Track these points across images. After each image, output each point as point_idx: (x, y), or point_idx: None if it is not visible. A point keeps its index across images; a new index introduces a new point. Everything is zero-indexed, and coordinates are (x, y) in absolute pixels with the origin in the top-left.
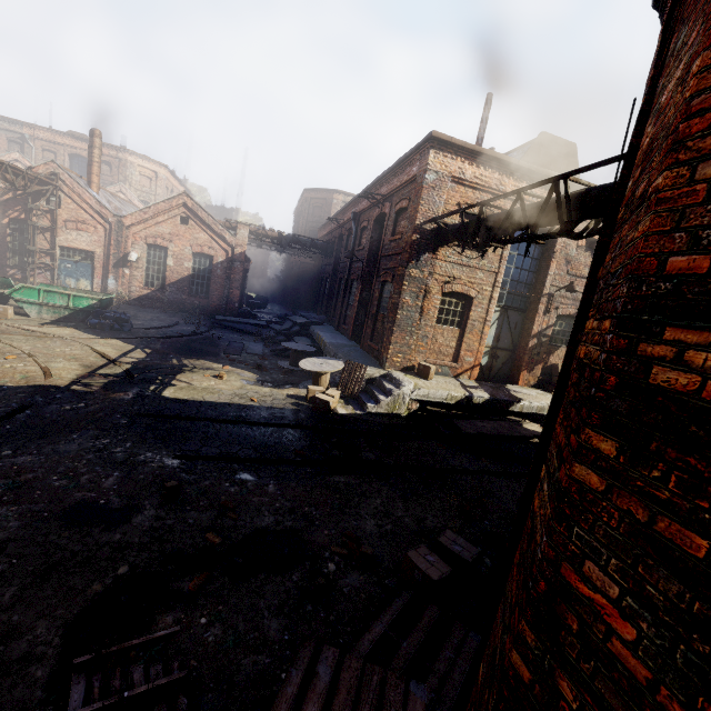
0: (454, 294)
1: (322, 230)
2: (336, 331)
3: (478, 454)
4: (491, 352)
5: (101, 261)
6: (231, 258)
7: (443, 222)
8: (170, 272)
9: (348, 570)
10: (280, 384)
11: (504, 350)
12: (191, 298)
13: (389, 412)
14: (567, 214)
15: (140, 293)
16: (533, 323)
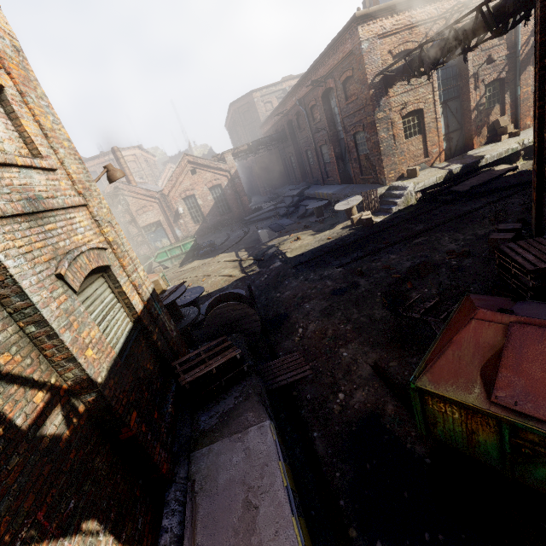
0: (409, 114)
1: (265, 126)
2: (324, 186)
3: (476, 199)
4: (446, 138)
5: (166, 223)
6: (231, 179)
7: (386, 71)
8: (203, 208)
9: (461, 260)
10: (329, 227)
11: (455, 131)
12: (222, 217)
13: (406, 206)
14: (494, 25)
15: (195, 230)
16: (470, 101)
